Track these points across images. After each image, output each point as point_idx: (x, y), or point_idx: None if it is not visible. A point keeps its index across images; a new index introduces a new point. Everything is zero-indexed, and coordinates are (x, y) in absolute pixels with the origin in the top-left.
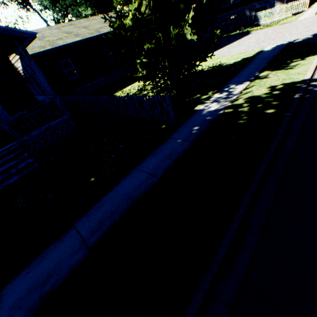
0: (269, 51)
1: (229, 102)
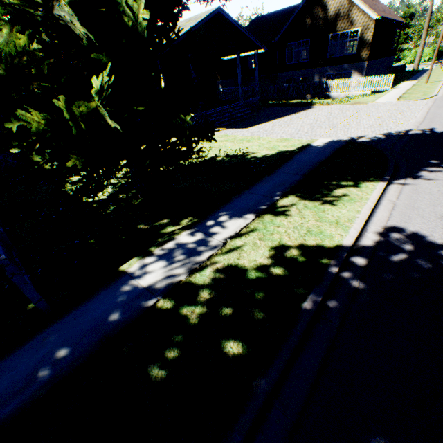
0: (317, 149)
1: (187, 270)
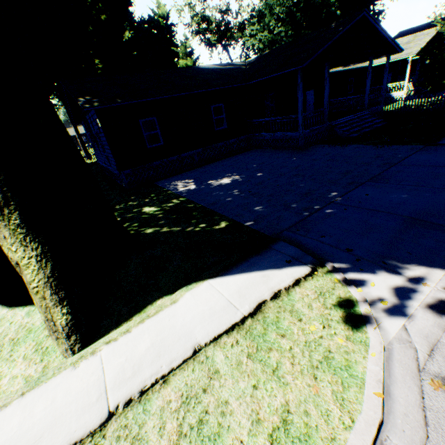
0: None
1: None
